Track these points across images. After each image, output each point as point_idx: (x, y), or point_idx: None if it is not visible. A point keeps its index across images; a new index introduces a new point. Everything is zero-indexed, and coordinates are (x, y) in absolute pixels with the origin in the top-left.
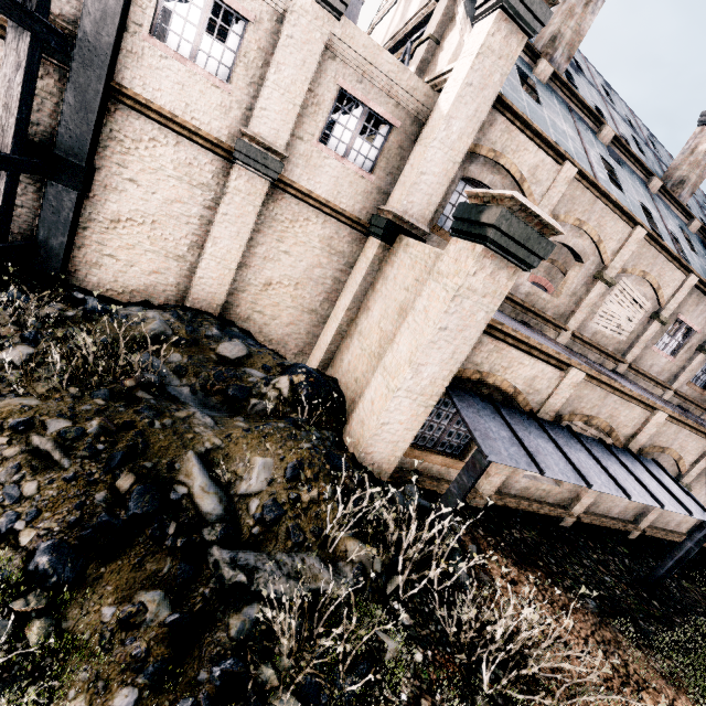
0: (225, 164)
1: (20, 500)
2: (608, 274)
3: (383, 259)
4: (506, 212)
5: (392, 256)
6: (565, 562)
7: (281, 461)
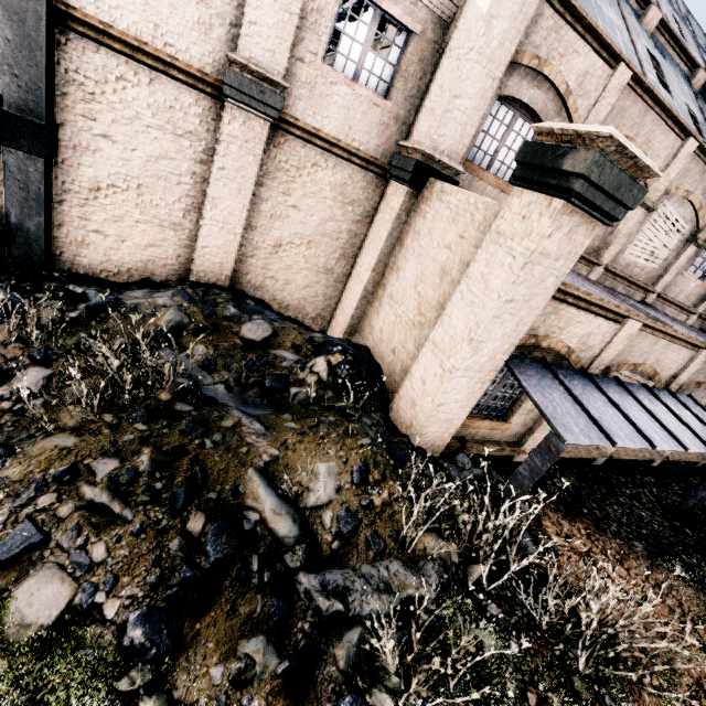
0: (213, 104)
1: (92, 568)
2: (650, 198)
3: (410, 209)
4: (600, 156)
5: (422, 205)
6: (605, 504)
7: (345, 464)
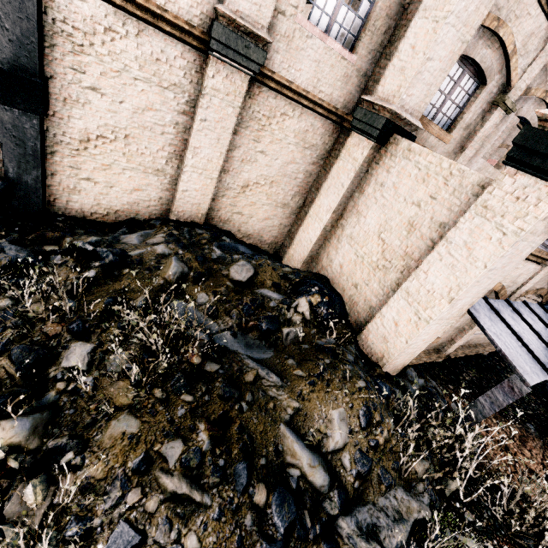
0: (197, 56)
1: None
2: None
3: (372, 160)
4: None
5: (385, 159)
6: None
7: (351, 409)
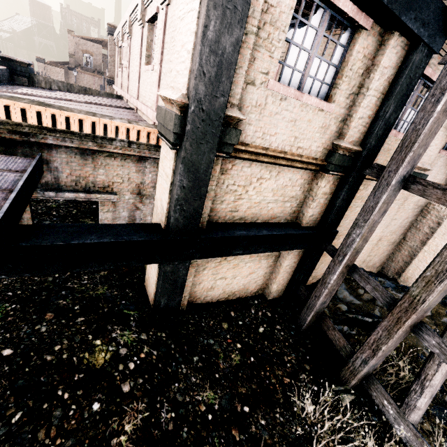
0: None
1: None
2: None
3: None
4: None
5: None
6: None
7: None
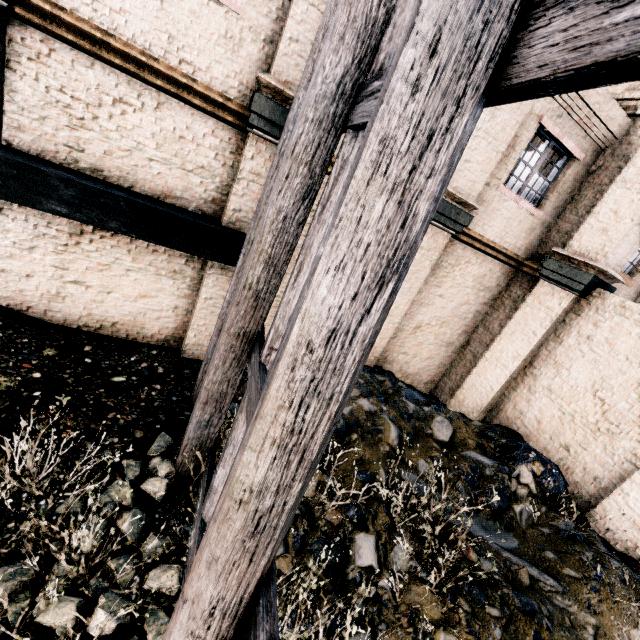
0: None
1: None
2: None
3: (569, 310)
4: None
5: (589, 311)
6: None
7: None
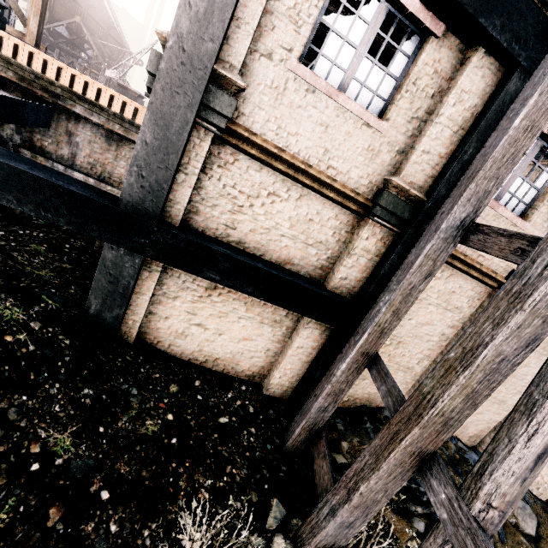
0: (484, 289)
1: None
2: None
3: None
4: None
5: None
6: None
7: None
